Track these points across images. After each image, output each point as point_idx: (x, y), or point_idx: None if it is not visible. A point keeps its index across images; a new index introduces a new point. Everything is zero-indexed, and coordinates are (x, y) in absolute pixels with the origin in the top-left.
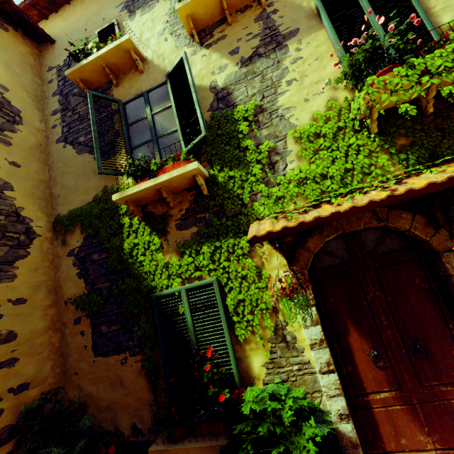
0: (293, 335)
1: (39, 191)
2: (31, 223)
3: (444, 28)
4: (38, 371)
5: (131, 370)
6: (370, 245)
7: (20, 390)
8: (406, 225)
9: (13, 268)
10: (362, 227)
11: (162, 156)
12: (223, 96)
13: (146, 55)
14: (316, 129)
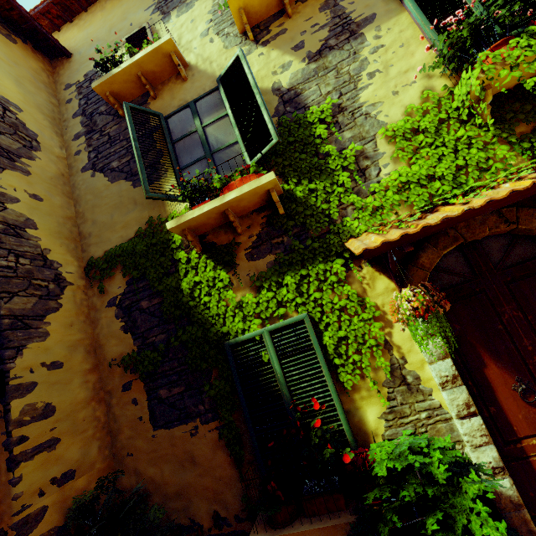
0: (415, 375)
1: (66, 229)
2: (60, 268)
3: None
4: (84, 454)
5: (205, 442)
6: (496, 255)
7: (65, 480)
8: None
9: (44, 324)
10: (487, 233)
11: (220, 174)
12: (291, 98)
13: (188, 60)
14: (412, 124)
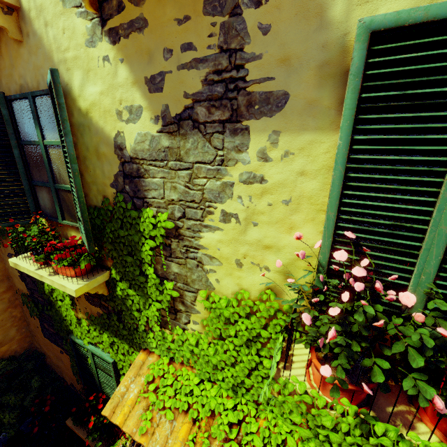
0: None
1: None
2: None
3: None
4: (5, 336)
5: (66, 360)
6: None
7: None
8: None
9: None
10: None
11: (64, 215)
12: (132, 174)
13: None
14: (232, 315)
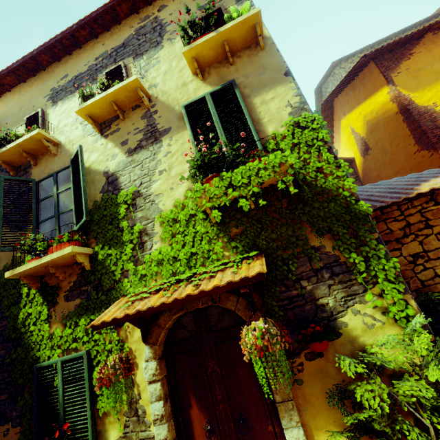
0: (144, 409)
1: None
2: None
3: (269, 136)
4: None
5: None
6: (214, 320)
7: None
8: (232, 307)
9: None
10: (200, 307)
11: (61, 231)
12: (113, 181)
13: (61, 140)
14: (174, 215)
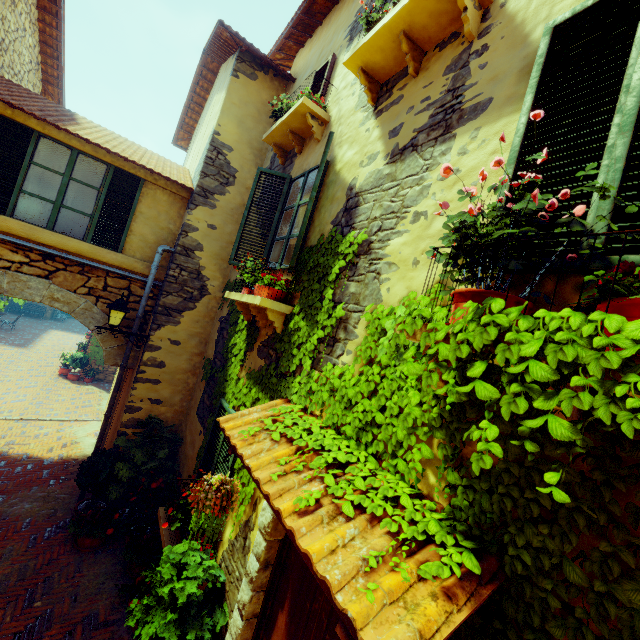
0: (250, 545)
1: (225, 252)
2: (207, 281)
3: None
4: (171, 397)
5: (199, 444)
6: None
7: (156, 403)
8: None
9: (180, 316)
10: None
11: (283, 262)
12: (351, 207)
13: (332, 115)
14: None
